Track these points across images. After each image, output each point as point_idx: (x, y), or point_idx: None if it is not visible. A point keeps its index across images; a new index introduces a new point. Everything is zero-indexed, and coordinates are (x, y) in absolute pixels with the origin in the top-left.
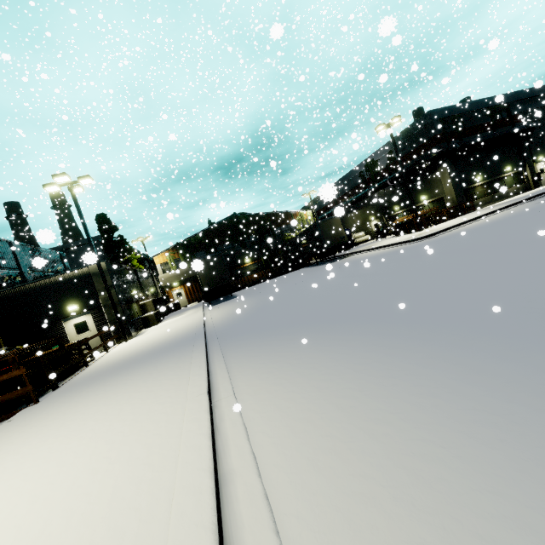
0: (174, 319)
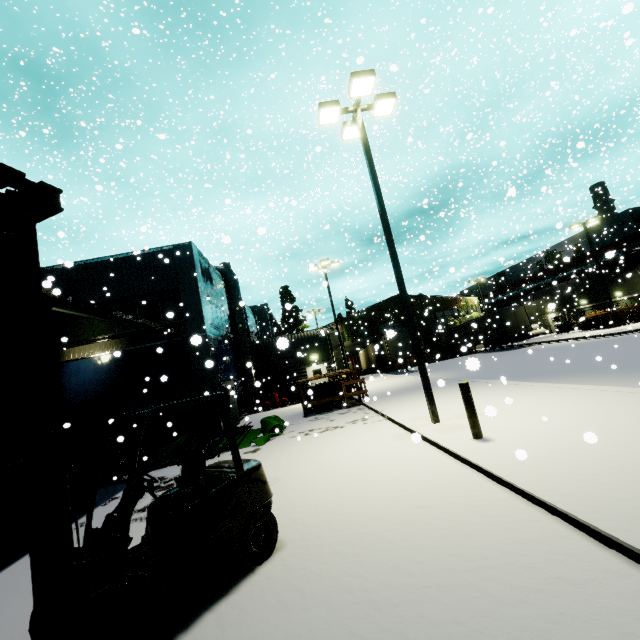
0: (375, 380)
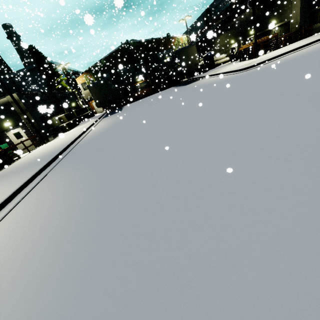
0: (78, 128)
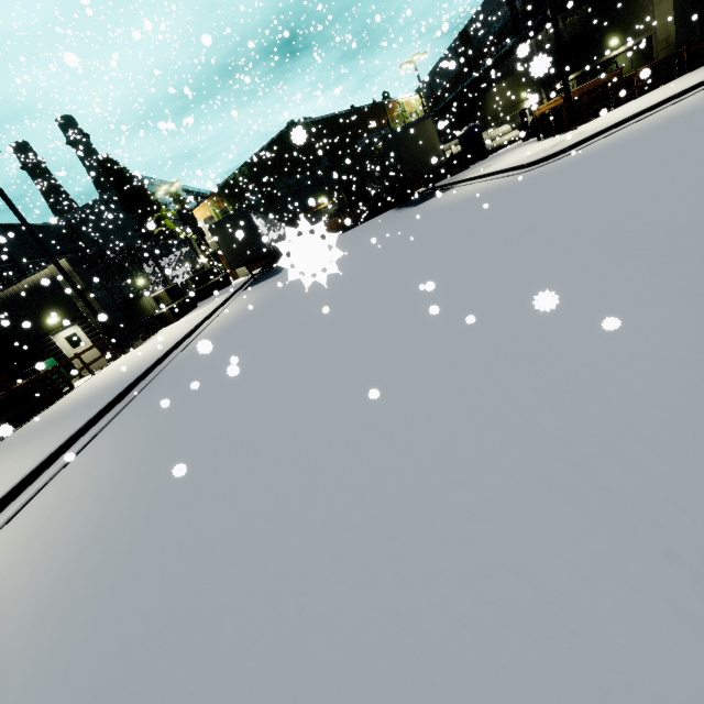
0: (191, 317)
